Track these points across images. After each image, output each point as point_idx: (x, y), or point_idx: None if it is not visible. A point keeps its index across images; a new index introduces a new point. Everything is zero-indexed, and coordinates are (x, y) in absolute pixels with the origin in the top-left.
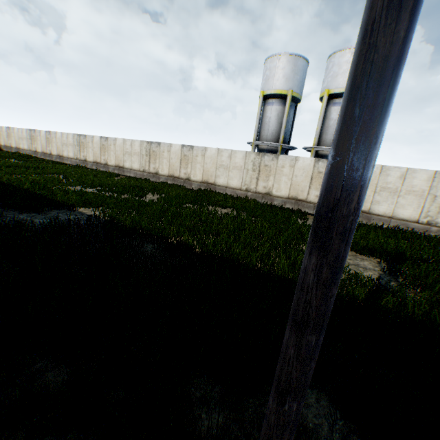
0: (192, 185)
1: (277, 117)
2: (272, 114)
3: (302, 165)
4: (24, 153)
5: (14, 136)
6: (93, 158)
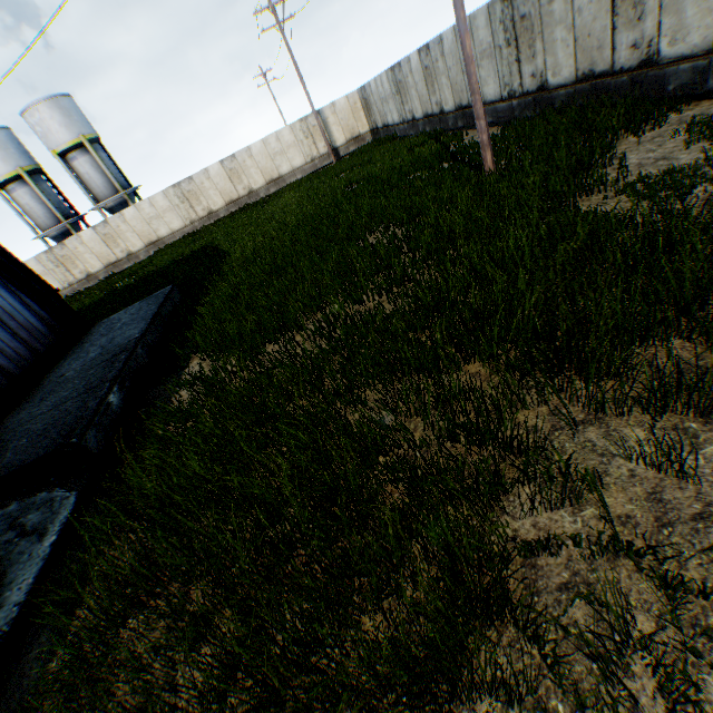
0: None
1: (36, 200)
2: (27, 199)
3: (89, 237)
4: None
5: None
6: None
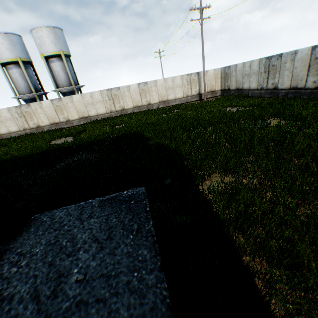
0: None
1: (22, 77)
2: (17, 75)
3: (46, 105)
4: None
5: None
6: None
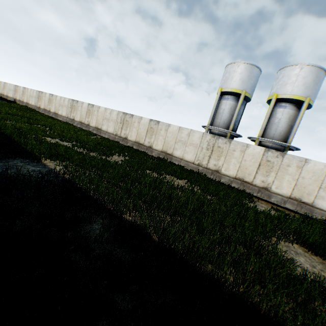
0: (152, 152)
1: (230, 110)
2: (226, 107)
3: (252, 152)
4: (30, 107)
5: (27, 94)
6: (79, 118)
